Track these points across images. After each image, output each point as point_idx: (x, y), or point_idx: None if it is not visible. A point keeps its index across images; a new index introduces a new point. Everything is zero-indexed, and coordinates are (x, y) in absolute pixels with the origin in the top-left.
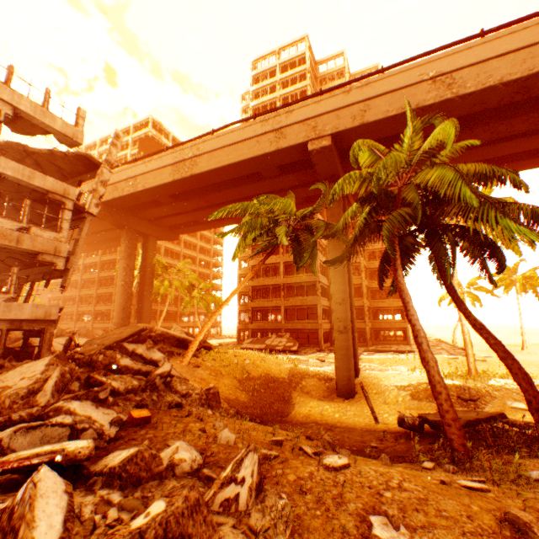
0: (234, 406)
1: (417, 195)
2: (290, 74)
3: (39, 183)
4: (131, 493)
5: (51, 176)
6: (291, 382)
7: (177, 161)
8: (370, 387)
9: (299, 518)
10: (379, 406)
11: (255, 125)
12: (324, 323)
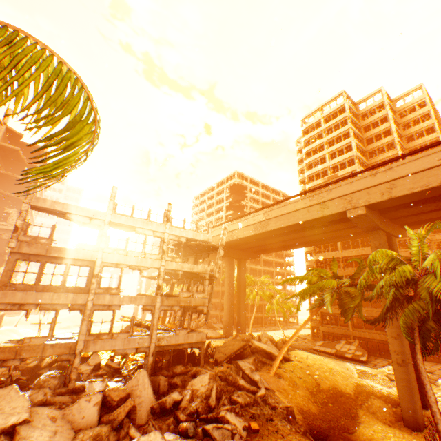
0: (306, 417)
1: (427, 295)
2: (332, 123)
3: (195, 270)
4: None
5: (196, 251)
6: (357, 399)
7: (256, 222)
8: None
9: None
10: None
11: (305, 199)
12: None
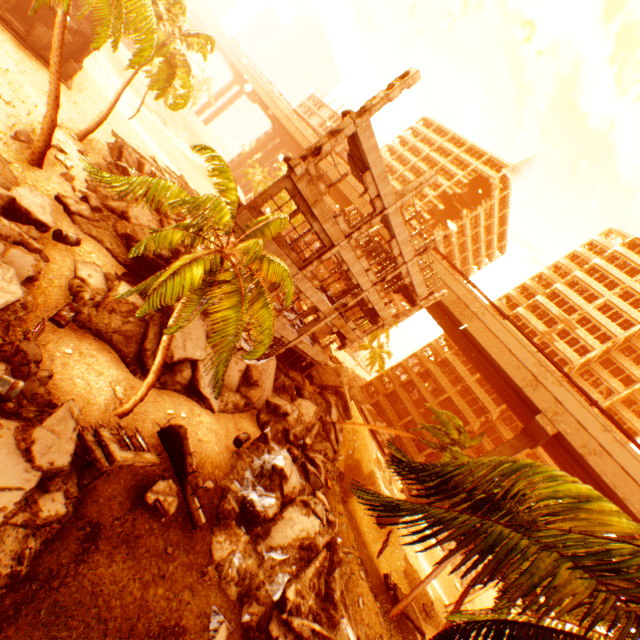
0: None
1: None
2: None
3: (381, 313)
4: (328, 529)
5: None
6: (364, 480)
7: (463, 300)
8: (393, 535)
9: (349, 577)
10: (386, 550)
11: (531, 356)
12: (420, 459)
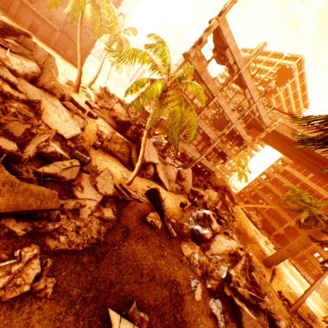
0: None
1: None
2: None
3: (244, 137)
4: None
5: (243, 118)
6: (250, 240)
7: (292, 127)
8: (276, 272)
9: (260, 280)
10: (274, 280)
11: None
12: (281, 230)
